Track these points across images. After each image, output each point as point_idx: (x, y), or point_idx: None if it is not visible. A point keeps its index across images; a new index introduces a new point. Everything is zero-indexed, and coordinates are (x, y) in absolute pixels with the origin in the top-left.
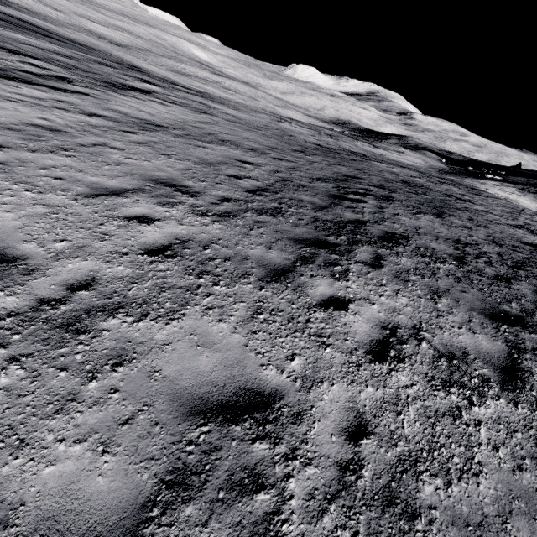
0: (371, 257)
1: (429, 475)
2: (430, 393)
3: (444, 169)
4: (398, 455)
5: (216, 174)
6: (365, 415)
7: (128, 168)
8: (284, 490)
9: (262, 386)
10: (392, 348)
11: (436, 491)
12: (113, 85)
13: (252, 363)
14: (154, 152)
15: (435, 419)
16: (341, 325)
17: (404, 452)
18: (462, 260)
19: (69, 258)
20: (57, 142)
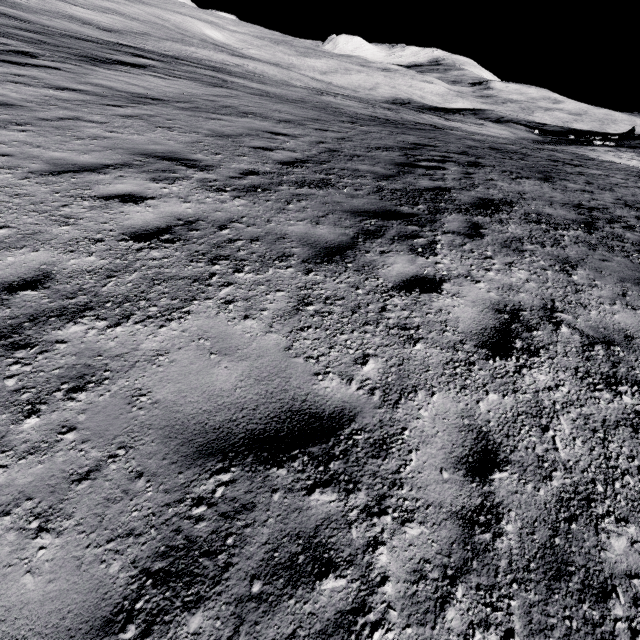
0: (464, 226)
1: (614, 521)
2: (589, 396)
3: (539, 140)
4: (557, 492)
5: (237, 146)
6: (491, 436)
7: (110, 142)
8: (369, 568)
9: (318, 404)
10: (516, 337)
11: (633, 546)
12: (94, 59)
13: (301, 373)
14: (149, 125)
15: (604, 433)
16: (435, 312)
17: (566, 487)
18: (592, 226)
19: (9, 250)
20: (7, 116)
